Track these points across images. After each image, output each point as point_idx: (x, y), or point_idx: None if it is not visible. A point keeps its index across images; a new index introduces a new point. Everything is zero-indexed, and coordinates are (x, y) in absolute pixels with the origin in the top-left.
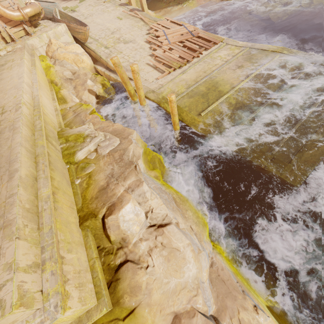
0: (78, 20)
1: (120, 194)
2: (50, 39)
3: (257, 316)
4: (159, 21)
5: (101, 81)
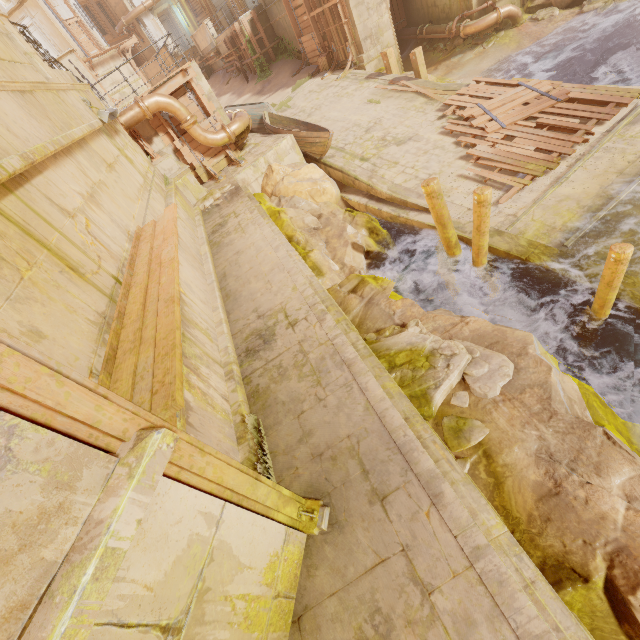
0: (303, 122)
1: (622, 519)
2: (271, 165)
3: None
4: (461, 88)
5: (366, 223)
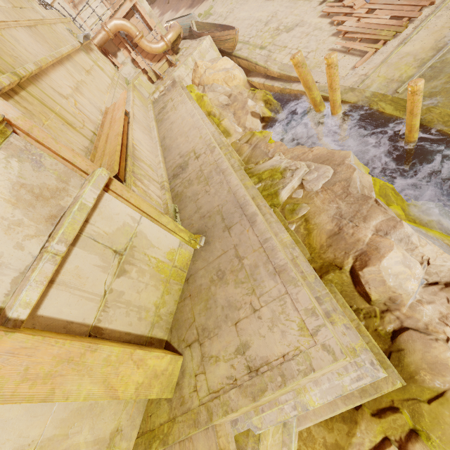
0: (219, 25)
1: (368, 240)
2: (196, 62)
3: None
4: None
5: (262, 97)
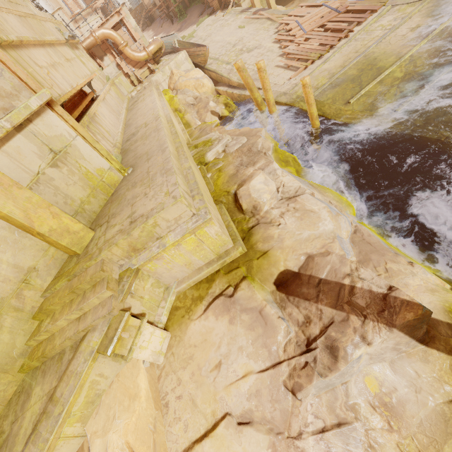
0: (197, 44)
1: (250, 173)
2: (172, 70)
3: (411, 268)
4: (291, 11)
5: (224, 101)
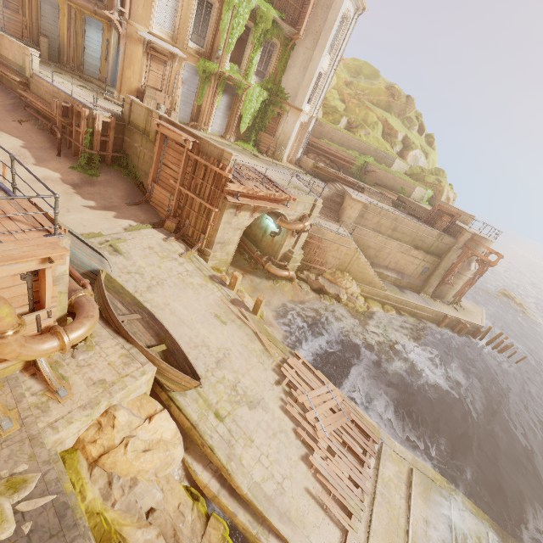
0: (151, 313)
1: None
2: (116, 415)
3: None
4: (290, 357)
5: (222, 542)
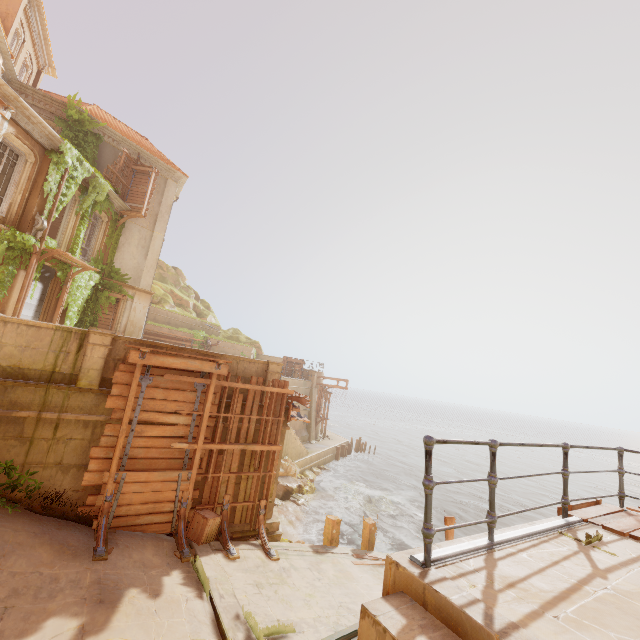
0: None
1: None
2: None
3: None
4: None
5: None
